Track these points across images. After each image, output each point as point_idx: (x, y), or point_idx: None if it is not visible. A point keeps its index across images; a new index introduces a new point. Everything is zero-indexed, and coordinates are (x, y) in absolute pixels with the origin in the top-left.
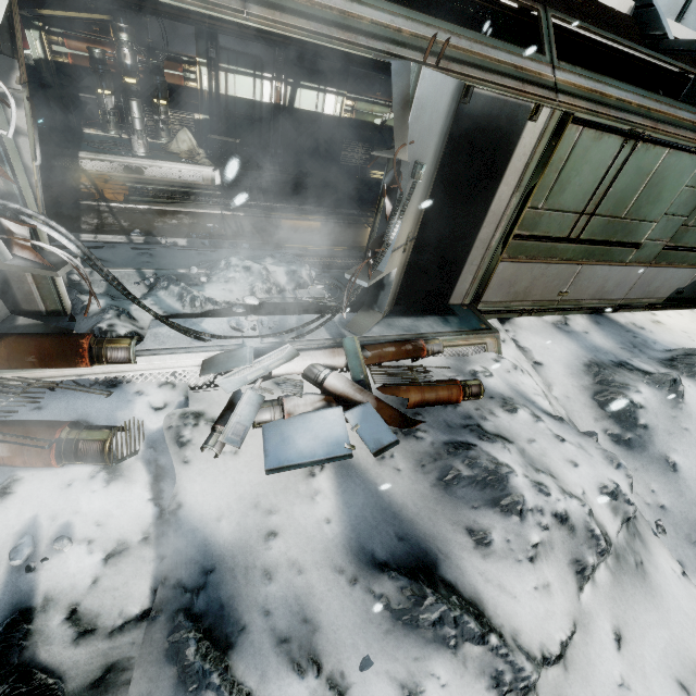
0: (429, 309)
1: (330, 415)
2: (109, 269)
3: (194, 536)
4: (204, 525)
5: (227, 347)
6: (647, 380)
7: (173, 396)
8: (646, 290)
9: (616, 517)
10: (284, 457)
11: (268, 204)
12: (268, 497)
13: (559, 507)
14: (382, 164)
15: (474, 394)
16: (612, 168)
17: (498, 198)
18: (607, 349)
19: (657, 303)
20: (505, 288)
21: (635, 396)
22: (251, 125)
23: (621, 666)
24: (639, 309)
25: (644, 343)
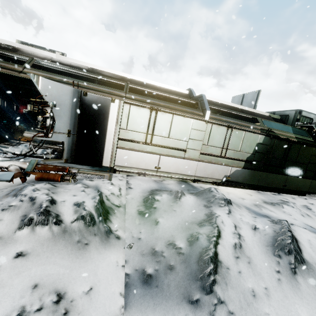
0: (91, 165)
1: None
2: None
3: None
4: None
5: None
6: (169, 192)
7: None
8: (206, 173)
9: (75, 214)
10: None
11: None
12: None
13: (34, 195)
14: None
15: (67, 178)
16: (151, 118)
17: (110, 125)
18: (171, 188)
19: (218, 182)
20: (125, 160)
21: (158, 197)
22: None
23: (7, 263)
24: (209, 183)
25: (195, 190)
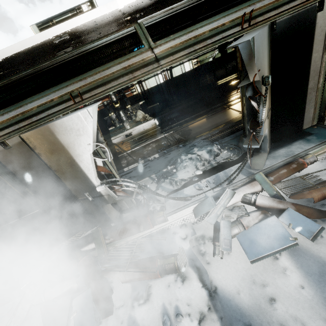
0: (292, 138)
1: (270, 222)
2: (140, 181)
3: (230, 304)
4: (232, 297)
5: (200, 200)
6: None
7: (187, 230)
8: None
9: None
10: (256, 252)
11: (180, 122)
12: (257, 276)
13: None
14: (221, 76)
15: None
16: None
17: (313, 62)
18: None
19: None
20: None
21: None
22: (160, 94)
23: None
24: None
25: None
